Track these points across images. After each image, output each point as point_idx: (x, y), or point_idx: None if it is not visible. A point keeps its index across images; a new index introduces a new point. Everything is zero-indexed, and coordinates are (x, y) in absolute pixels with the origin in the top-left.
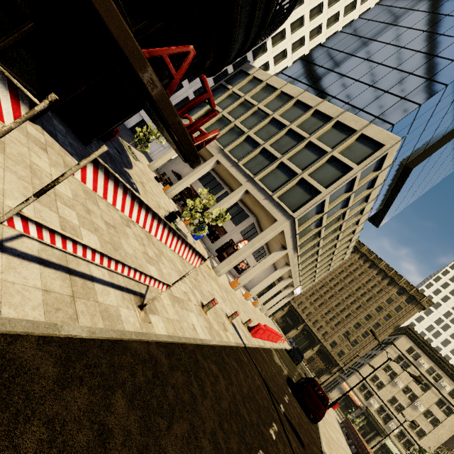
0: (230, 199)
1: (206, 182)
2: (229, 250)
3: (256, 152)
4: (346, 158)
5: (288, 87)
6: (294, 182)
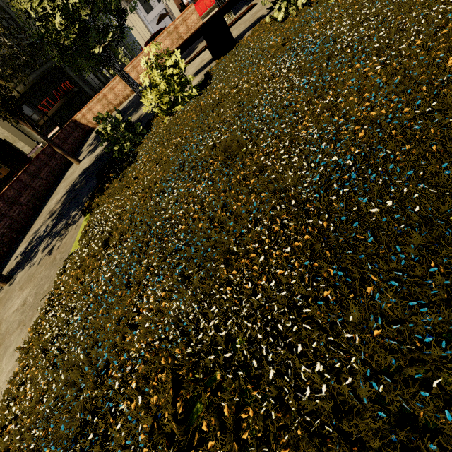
0: None
1: None
2: None
3: None
4: None
5: None
6: None
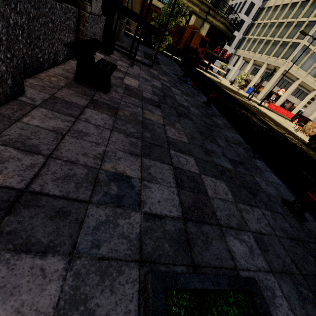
0: (260, 72)
1: (255, 73)
2: (290, 108)
3: (270, 45)
4: (315, 17)
5: (285, 0)
6: (288, 47)
